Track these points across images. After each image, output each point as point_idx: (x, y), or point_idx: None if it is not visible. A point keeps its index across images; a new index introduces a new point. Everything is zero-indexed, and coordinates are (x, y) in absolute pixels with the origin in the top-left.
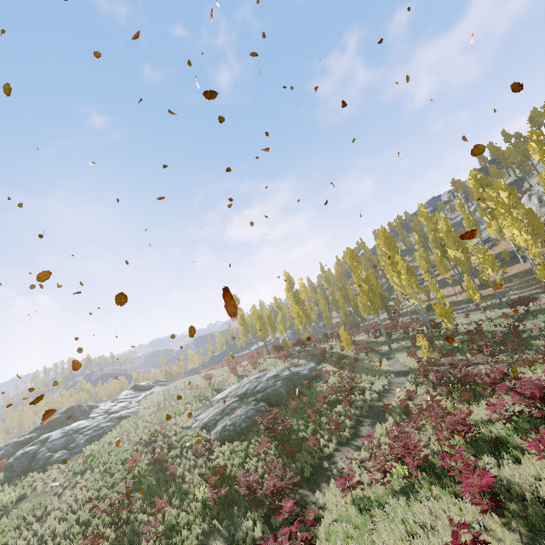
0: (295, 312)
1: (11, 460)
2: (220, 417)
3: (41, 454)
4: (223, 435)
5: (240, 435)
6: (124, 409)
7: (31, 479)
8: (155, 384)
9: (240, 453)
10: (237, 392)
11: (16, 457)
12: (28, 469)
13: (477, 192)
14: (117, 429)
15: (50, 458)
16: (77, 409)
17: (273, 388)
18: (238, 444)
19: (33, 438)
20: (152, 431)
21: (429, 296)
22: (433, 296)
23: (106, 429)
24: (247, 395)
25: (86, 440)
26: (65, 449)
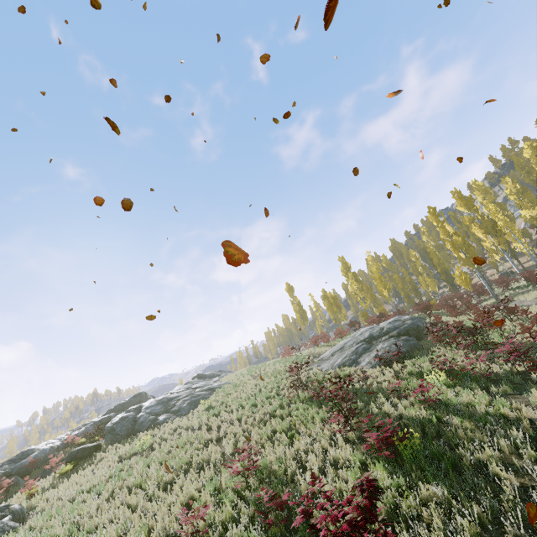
0: (377, 278)
1: (109, 425)
2: (355, 357)
3: (142, 417)
4: (383, 361)
5: (403, 360)
6: (208, 385)
7: (147, 436)
8: (220, 373)
9: (428, 363)
10: (356, 340)
11: (114, 422)
12: (133, 432)
13: (536, 159)
14: (220, 393)
15: (156, 420)
16: (144, 396)
17: (409, 323)
18: (413, 361)
19: (111, 417)
20: (274, 381)
21: (497, 268)
22: (501, 269)
23: (204, 395)
24: (374, 337)
25: (189, 404)
26: (168, 412)
